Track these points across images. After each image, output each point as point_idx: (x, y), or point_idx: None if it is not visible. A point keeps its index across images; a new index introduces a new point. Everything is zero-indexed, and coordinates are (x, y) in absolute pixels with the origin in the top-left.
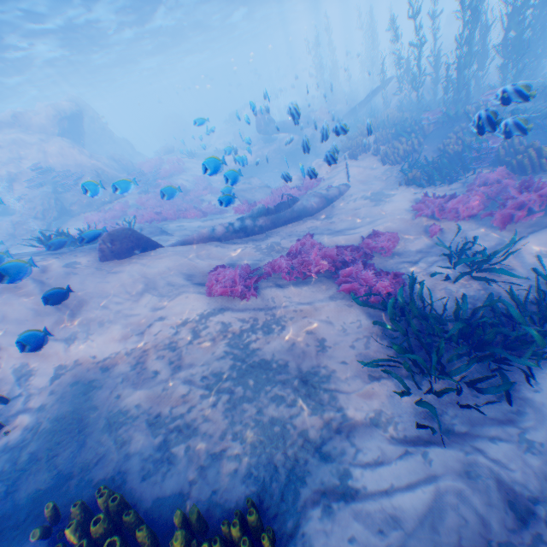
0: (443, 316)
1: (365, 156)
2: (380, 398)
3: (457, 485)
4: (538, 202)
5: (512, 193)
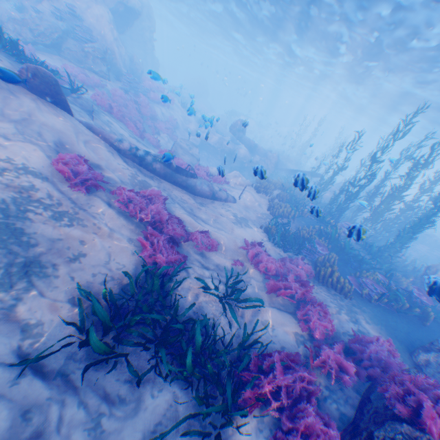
0: (169, 306)
1: (264, 197)
2: (57, 318)
3: (6, 414)
4: (298, 294)
5: (291, 277)
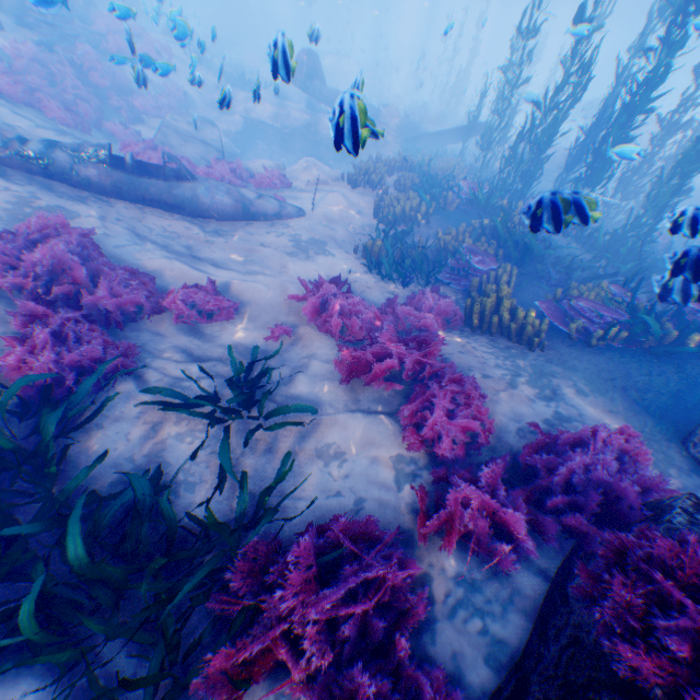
0: (46, 476)
1: (368, 193)
2: None
3: None
4: (411, 369)
5: (390, 336)
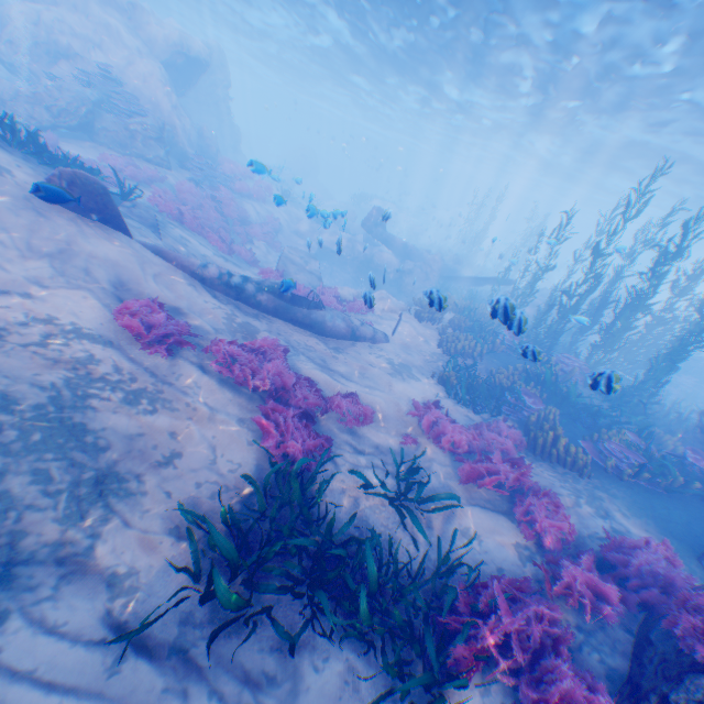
0: (317, 522)
1: (430, 326)
2: (156, 561)
3: None
4: (510, 480)
5: (495, 454)
